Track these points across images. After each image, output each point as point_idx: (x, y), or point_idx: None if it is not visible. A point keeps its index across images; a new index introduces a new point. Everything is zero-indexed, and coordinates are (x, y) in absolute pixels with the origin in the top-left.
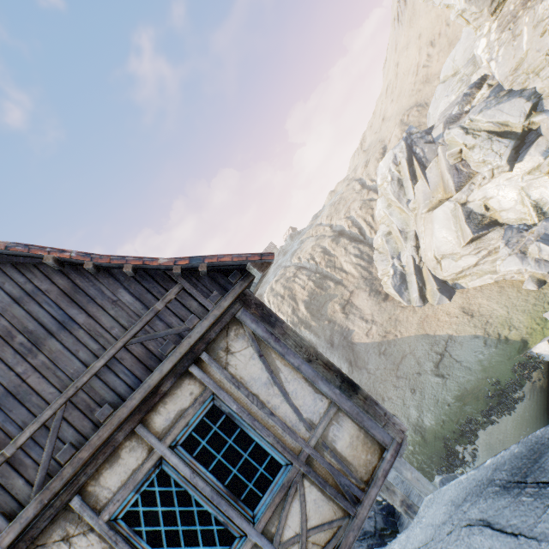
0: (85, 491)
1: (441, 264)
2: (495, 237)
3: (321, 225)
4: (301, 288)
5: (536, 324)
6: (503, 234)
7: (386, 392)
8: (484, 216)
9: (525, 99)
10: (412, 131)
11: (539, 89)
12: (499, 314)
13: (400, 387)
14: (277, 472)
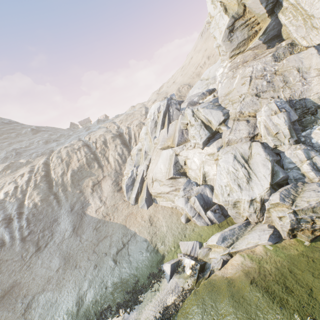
0: None
1: (153, 184)
2: (182, 182)
3: (115, 123)
4: (77, 160)
5: (174, 247)
6: (185, 183)
7: (81, 261)
8: (182, 167)
9: (223, 114)
10: (173, 97)
11: (230, 113)
12: (163, 230)
13: (90, 260)
14: None
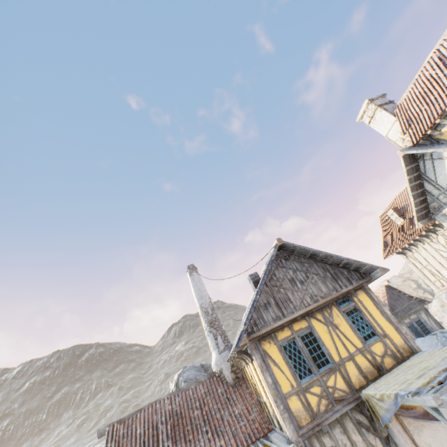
0: (402, 320)
1: None
2: None
3: None
4: None
5: None
6: None
7: None
8: None
9: None
10: None
11: None
12: None
13: None
14: (429, 332)
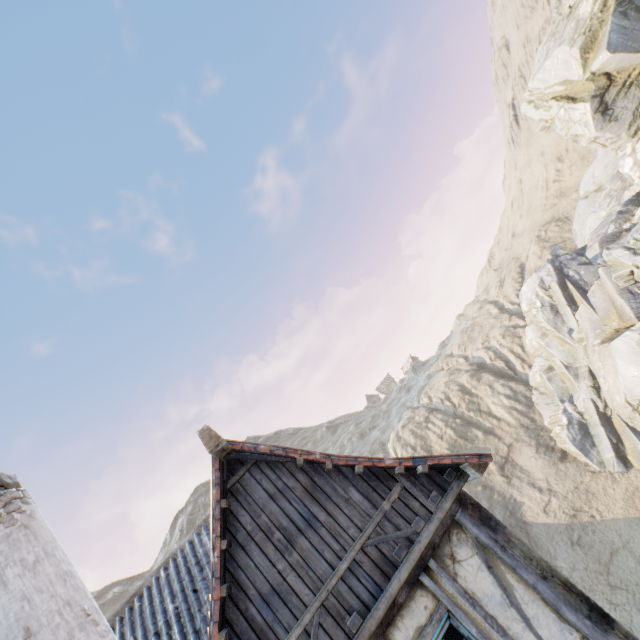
0: None
1: (639, 412)
2: None
3: (452, 355)
4: (437, 437)
5: None
6: None
7: None
8: None
9: None
10: (558, 253)
11: None
12: None
13: (619, 604)
14: None
